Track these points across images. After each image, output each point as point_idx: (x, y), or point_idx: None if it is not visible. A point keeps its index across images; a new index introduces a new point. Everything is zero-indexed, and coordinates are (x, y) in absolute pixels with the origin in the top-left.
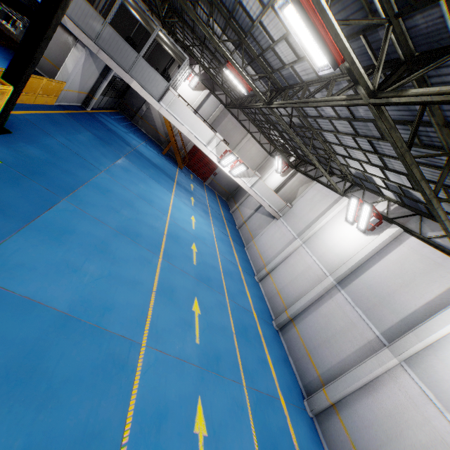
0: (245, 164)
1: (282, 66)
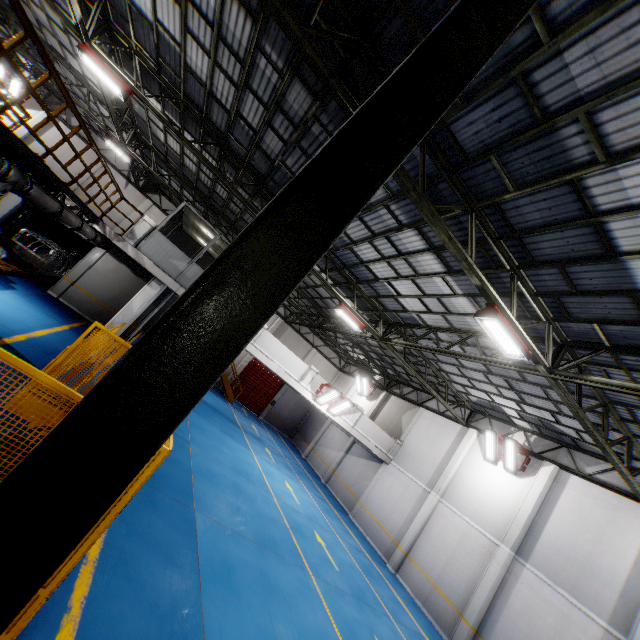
0: (350, 401)
1: (401, 310)
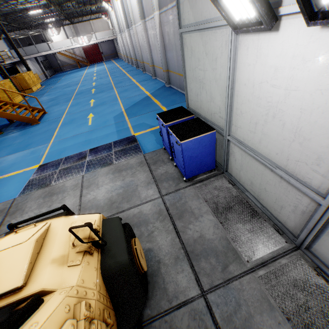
0: (83, 36)
1: None
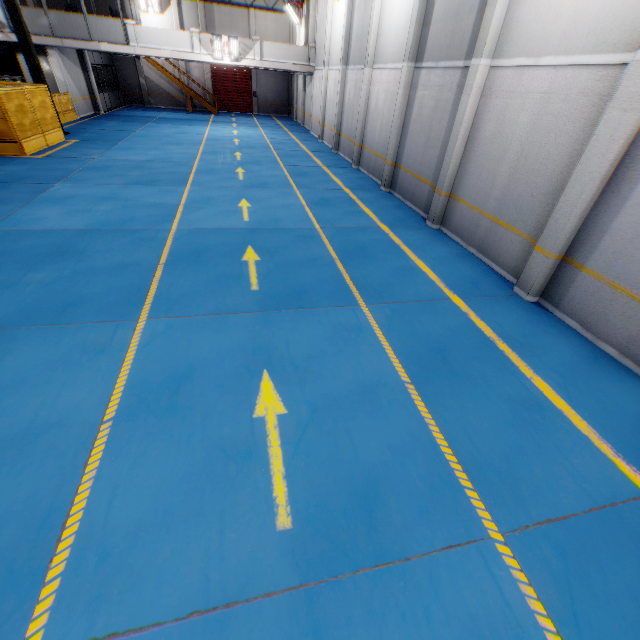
0: (231, 38)
1: None
